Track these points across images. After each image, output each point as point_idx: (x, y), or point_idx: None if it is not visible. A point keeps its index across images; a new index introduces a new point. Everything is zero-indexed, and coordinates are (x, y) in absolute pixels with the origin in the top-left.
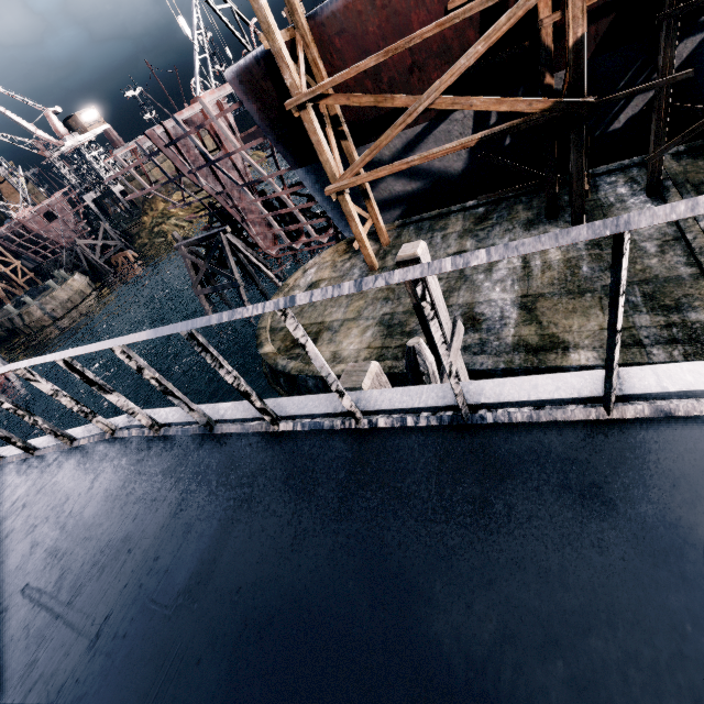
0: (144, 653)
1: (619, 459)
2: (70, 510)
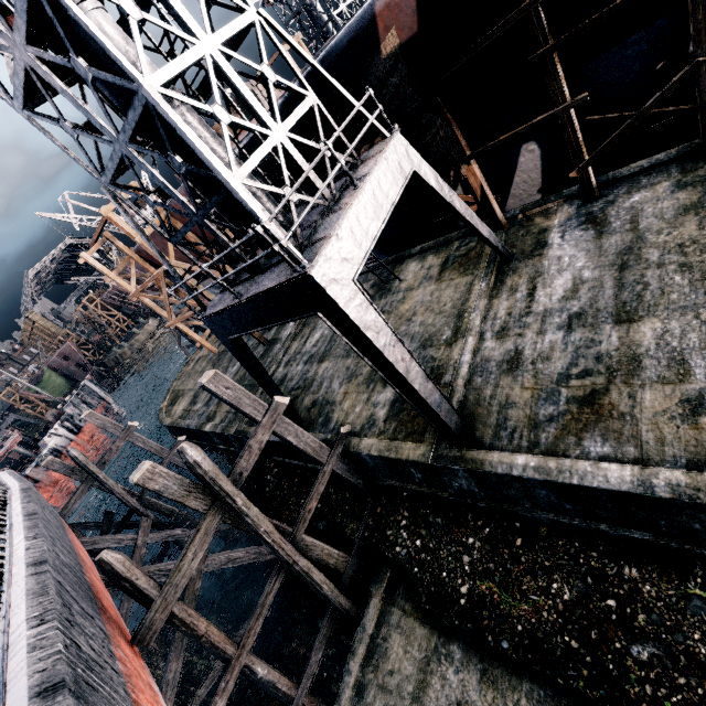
0: None
1: None
2: None
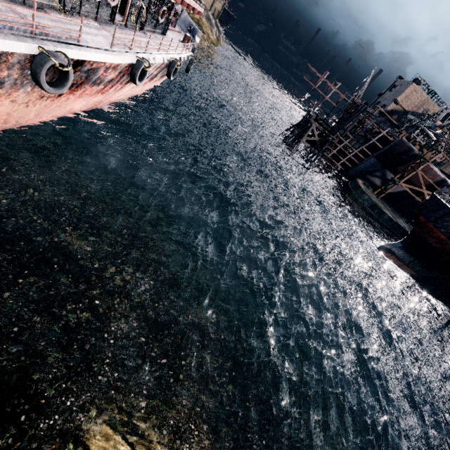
0: None
1: None
2: None
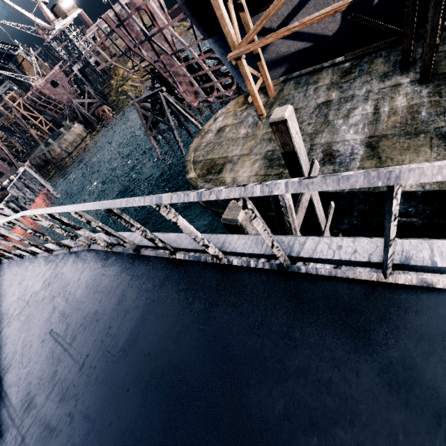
0: (103, 379)
1: (385, 313)
2: (70, 291)
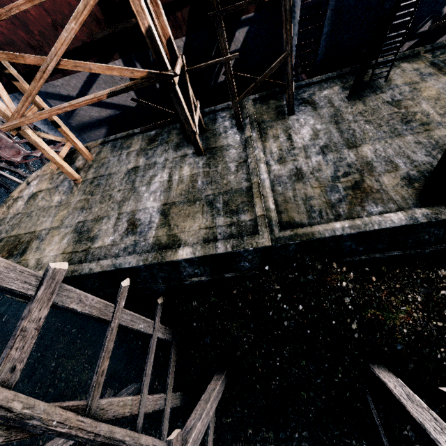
0: None
1: None
2: None
